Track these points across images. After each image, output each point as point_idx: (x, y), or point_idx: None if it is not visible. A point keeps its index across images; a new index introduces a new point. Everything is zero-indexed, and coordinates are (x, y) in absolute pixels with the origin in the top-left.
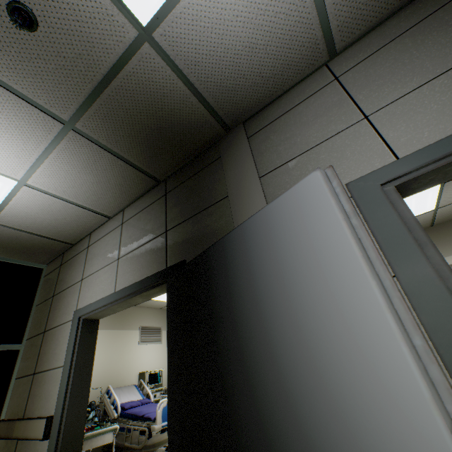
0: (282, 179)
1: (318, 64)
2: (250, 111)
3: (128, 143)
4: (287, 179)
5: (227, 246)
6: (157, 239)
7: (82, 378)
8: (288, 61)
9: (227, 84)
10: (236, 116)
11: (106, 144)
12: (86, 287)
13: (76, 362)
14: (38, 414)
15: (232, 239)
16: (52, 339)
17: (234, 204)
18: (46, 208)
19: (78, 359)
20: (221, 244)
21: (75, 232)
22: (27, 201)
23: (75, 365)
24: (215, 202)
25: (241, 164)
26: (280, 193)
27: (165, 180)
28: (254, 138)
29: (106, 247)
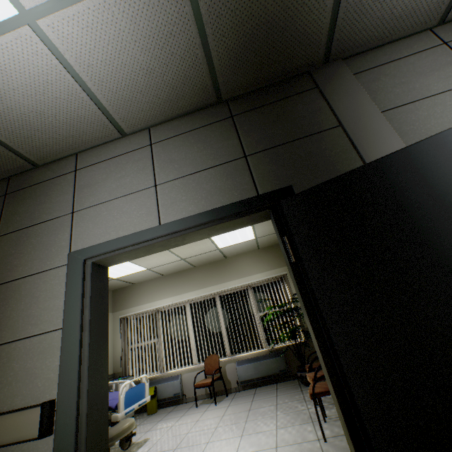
0: (407, 117)
1: (428, 25)
2: (356, 48)
3: (229, 26)
4: (413, 117)
5: (416, 156)
6: (230, 164)
7: (99, 342)
8: (417, 8)
9: (366, 3)
10: (343, 49)
11: (203, 13)
12: (87, 222)
13: (91, 320)
14: (3, 409)
15: (426, 148)
16: (12, 297)
17: (355, 133)
18: (36, 85)
19: (92, 316)
20: (403, 155)
21: (56, 144)
22: (10, 59)
23: (90, 324)
24: (319, 130)
25: (352, 97)
26: (408, 129)
27: (226, 101)
28: (360, 77)
29: (123, 171)
